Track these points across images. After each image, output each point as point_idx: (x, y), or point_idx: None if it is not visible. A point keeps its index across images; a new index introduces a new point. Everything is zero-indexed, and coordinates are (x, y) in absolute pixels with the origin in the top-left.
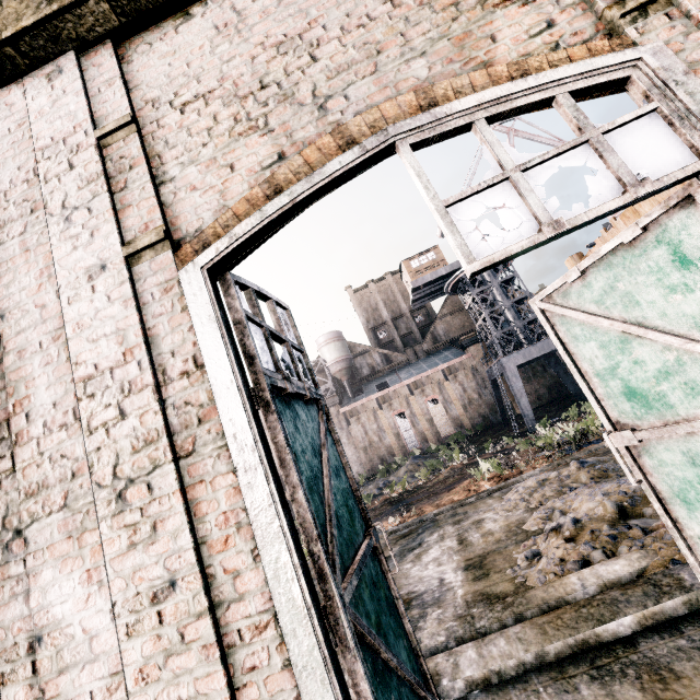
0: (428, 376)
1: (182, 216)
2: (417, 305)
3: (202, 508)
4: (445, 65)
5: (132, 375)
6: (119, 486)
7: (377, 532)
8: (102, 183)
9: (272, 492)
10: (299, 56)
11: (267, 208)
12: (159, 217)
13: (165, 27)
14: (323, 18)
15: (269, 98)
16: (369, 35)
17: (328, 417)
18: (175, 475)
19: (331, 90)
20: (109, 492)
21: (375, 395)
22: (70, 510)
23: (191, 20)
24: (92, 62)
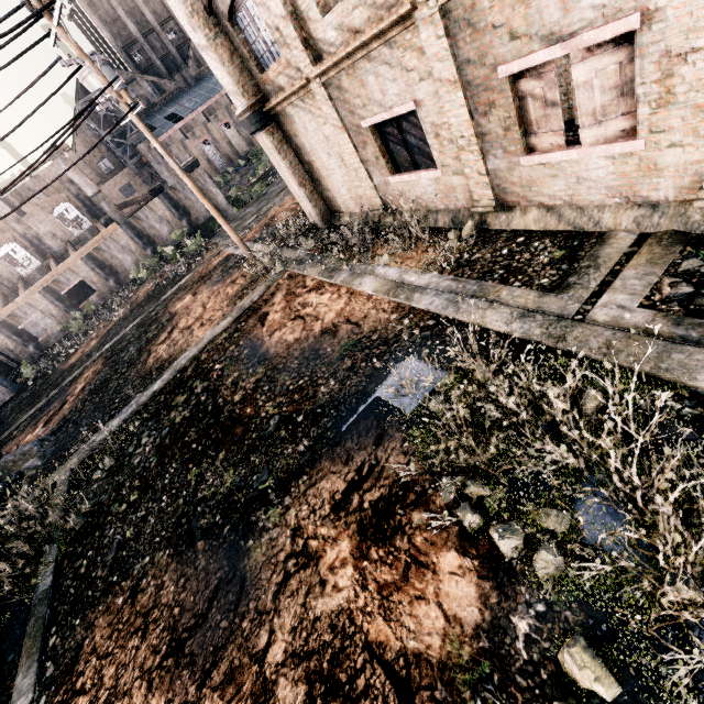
0: (217, 102)
1: None
2: None
3: None
4: None
5: None
6: None
7: None
8: None
9: None
10: None
11: None
12: None
13: None
14: None
15: None
16: None
17: None
18: None
19: None
20: None
21: (178, 126)
22: None
23: None
24: None
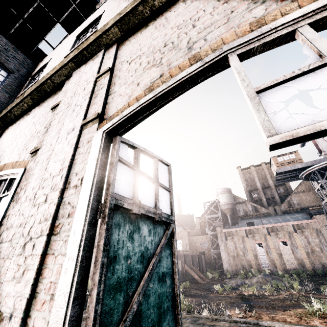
0: (281, 226)
1: (111, 108)
2: (279, 183)
3: (46, 272)
4: (279, 3)
5: (57, 181)
6: (27, 239)
7: (226, 315)
8: (89, 95)
9: (73, 283)
10: (187, 27)
11: (141, 100)
12: (101, 108)
13: (137, 33)
14: (205, 6)
15: (166, 50)
16: (228, 5)
17: (173, 235)
18: (43, 244)
19: (198, 38)
20: (23, 241)
21: (245, 228)
22: (10, 243)
23: (148, 27)
24: (108, 52)
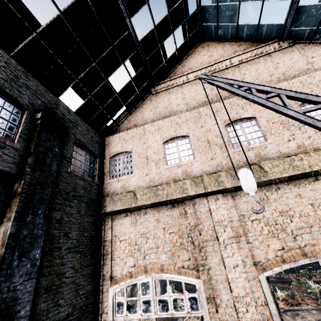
0: None
1: (254, 255)
2: None
3: None
4: None
5: (249, 300)
6: None
7: None
8: (234, 239)
9: None
10: (286, 218)
11: (283, 266)
12: (250, 255)
13: (244, 192)
14: (293, 208)
15: (278, 228)
16: (308, 220)
17: None
18: None
19: (297, 233)
20: None
21: None
22: None
23: None
24: (225, 198)
